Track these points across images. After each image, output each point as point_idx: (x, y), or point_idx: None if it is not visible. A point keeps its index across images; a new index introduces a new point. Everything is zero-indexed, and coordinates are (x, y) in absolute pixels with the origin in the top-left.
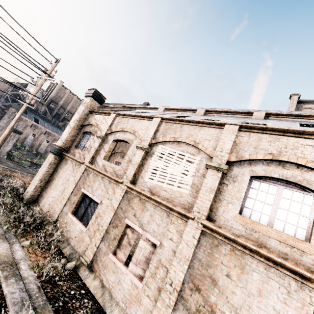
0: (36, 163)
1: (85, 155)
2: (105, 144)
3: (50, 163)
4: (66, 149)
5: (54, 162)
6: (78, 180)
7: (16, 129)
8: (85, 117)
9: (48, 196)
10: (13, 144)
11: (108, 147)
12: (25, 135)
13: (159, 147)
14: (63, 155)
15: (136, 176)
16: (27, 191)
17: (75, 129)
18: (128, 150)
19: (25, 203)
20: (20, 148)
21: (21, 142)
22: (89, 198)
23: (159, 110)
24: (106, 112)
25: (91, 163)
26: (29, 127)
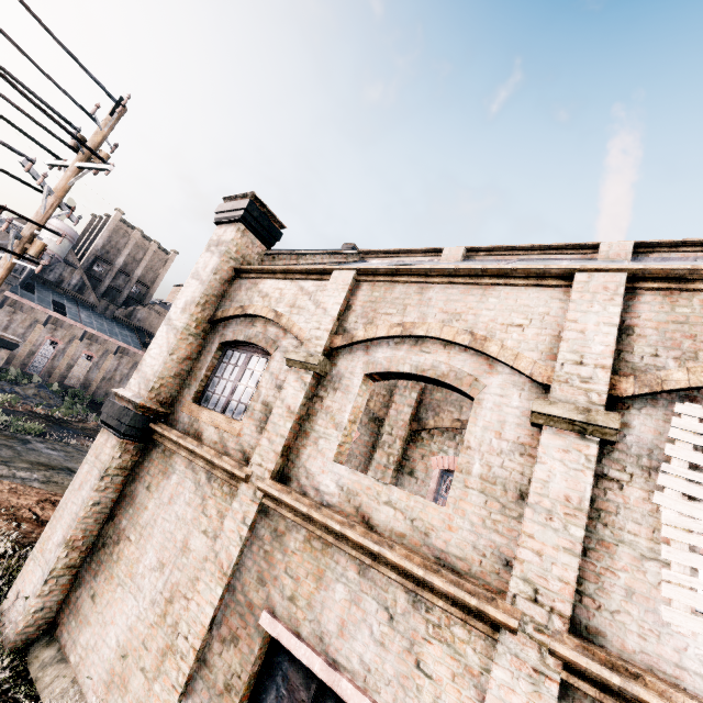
0: (59, 419)
1: (243, 438)
2: (329, 392)
3: (104, 472)
4: (162, 410)
5: (121, 463)
6: (233, 563)
7: (1, 335)
8: (223, 291)
9: (101, 618)
10: (1, 372)
11: (348, 408)
12: (32, 346)
13: (680, 417)
14: (151, 433)
15: (579, 580)
16: (15, 591)
17: (192, 334)
18: (470, 426)
19: (4, 671)
20: (18, 380)
21: (22, 364)
22: (306, 672)
23: (446, 256)
24: (309, 268)
25: (282, 474)
26: (40, 325)
